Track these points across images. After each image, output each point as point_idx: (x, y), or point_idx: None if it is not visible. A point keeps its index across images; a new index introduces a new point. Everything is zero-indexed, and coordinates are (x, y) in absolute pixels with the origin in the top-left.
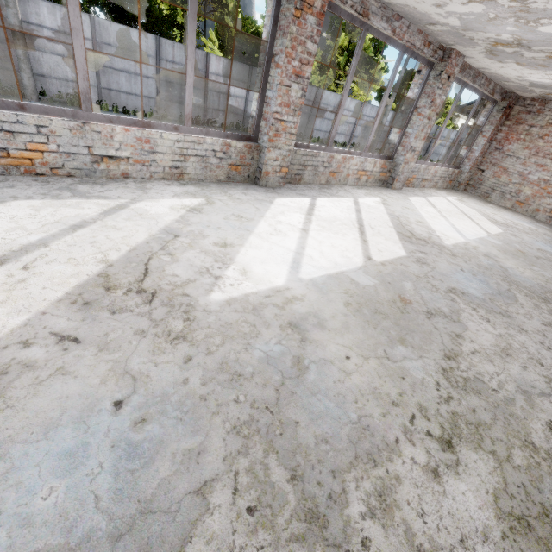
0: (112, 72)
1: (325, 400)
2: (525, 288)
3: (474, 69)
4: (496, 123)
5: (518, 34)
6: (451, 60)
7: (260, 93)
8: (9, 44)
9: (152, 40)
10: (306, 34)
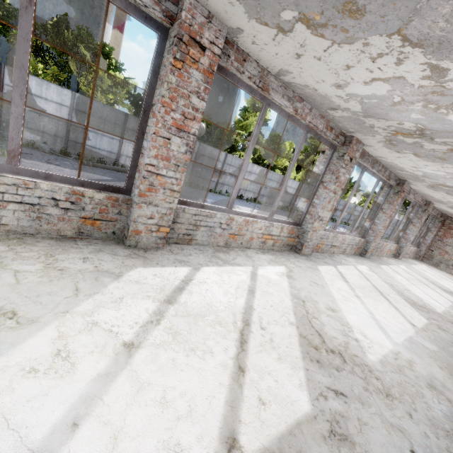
0: (200, 168)
1: None
2: None
3: (433, 206)
4: (438, 228)
5: None
6: (430, 206)
7: (373, 220)
8: None
9: (224, 155)
10: (397, 204)
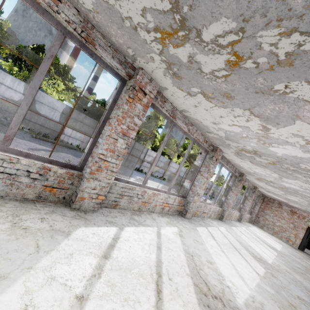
0: None
1: (309, 288)
2: (308, 269)
3: (258, 189)
4: (261, 203)
5: (279, 194)
6: (256, 189)
7: (226, 196)
8: (89, 135)
9: (133, 142)
10: (239, 187)
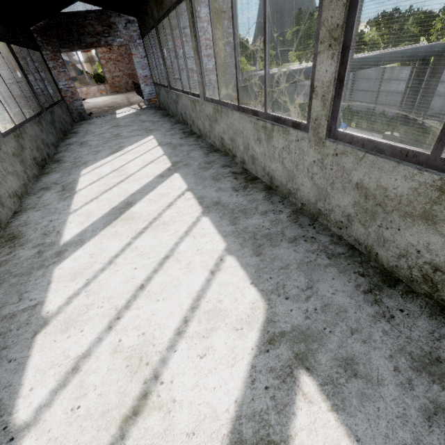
0: None
1: None
2: None
3: None
4: None
5: None
6: None
7: None
8: None
9: None
10: None
